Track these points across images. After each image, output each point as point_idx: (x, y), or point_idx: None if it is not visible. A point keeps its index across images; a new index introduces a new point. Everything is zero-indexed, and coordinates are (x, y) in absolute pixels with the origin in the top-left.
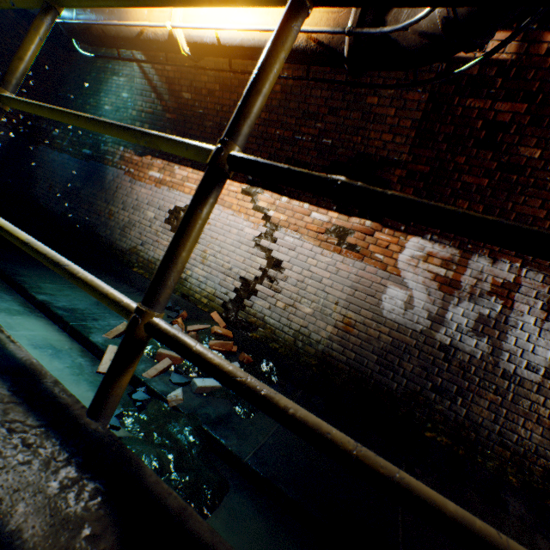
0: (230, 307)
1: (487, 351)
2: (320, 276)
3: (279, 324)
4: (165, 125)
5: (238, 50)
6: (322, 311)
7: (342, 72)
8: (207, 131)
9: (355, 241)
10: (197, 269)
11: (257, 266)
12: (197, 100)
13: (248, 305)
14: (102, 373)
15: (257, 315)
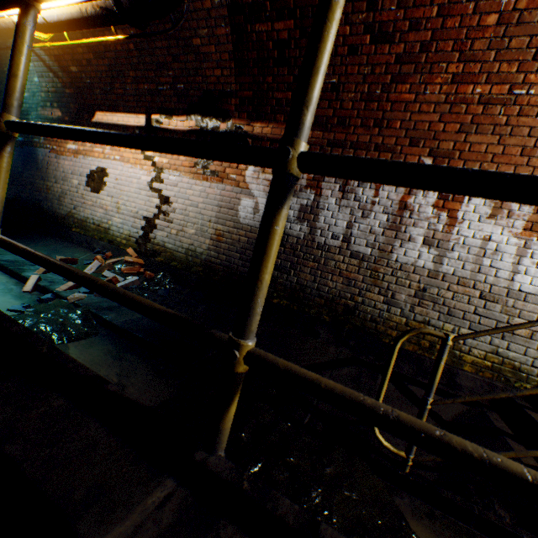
0: (141, 242)
1: (308, 232)
2: (197, 202)
3: (175, 247)
4: (68, 100)
5: (61, 25)
6: (202, 230)
7: (168, 22)
8: (98, 98)
9: (215, 168)
10: (115, 218)
11: (154, 206)
12: (82, 71)
13: (153, 238)
14: (27, 292)
15: (160, 244)
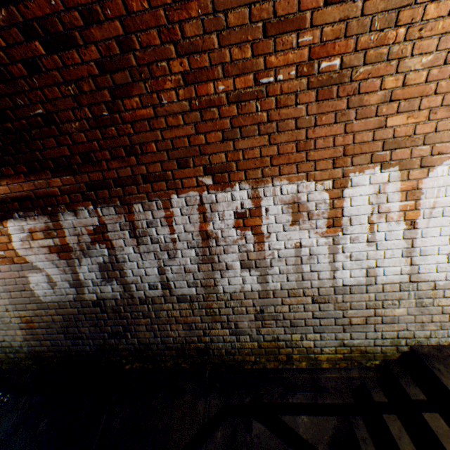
0: None
1: (122, 289)
2: None
3: None
4: None
5: None
6: (4, 322)
7: None
8: None
9: None
10: None
11: None
12: None
13: None
14: None
15: None
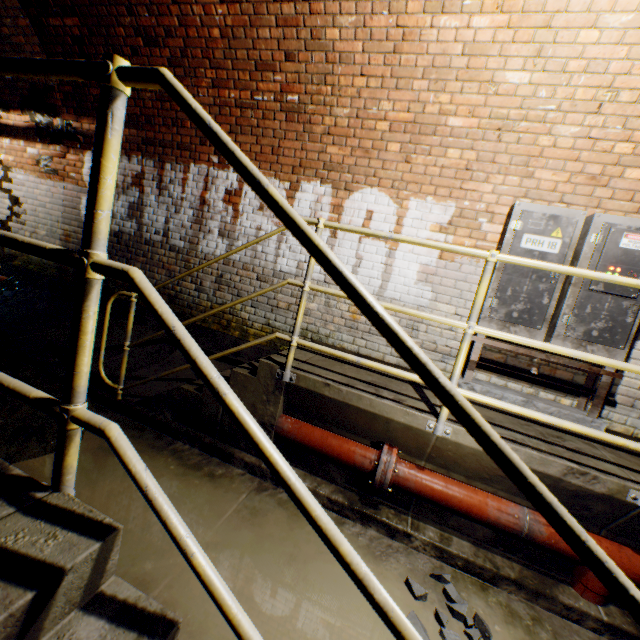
0: None
1: (137, 228)
2: (46, 203)
3: None
4: None
5: None
6: (52, 231)
7: None
8: None
9: (55, 166)
10: None
11: (7, 207)
12: None
13: None
14: None
15: None
